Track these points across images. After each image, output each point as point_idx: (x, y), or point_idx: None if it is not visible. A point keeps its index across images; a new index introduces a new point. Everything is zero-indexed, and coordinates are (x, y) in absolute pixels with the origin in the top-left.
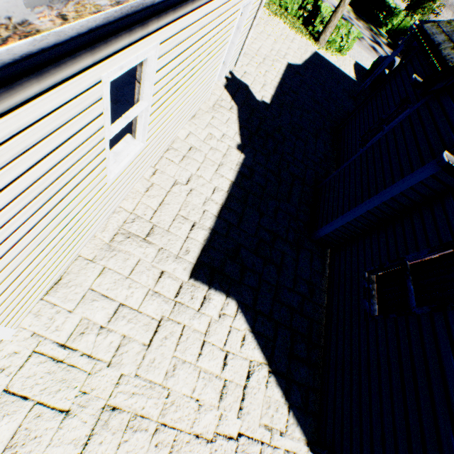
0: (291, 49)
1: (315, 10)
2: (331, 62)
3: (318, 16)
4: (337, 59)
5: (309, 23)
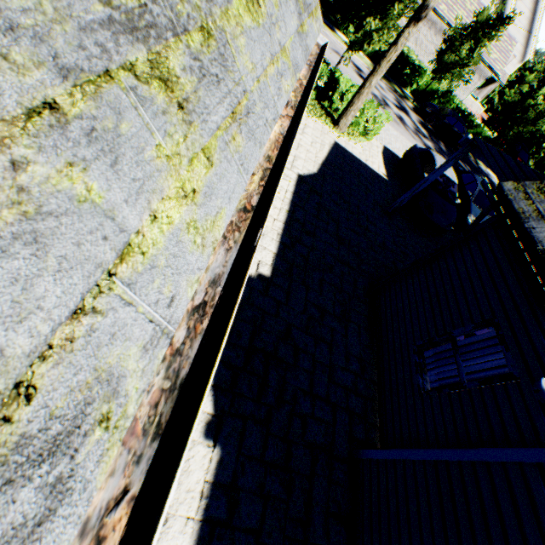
0: (302, 146)
1: (332, 83)
2: (356, 154)
3: (337, 91)
4: (362, 149)
5: (325, 98)
